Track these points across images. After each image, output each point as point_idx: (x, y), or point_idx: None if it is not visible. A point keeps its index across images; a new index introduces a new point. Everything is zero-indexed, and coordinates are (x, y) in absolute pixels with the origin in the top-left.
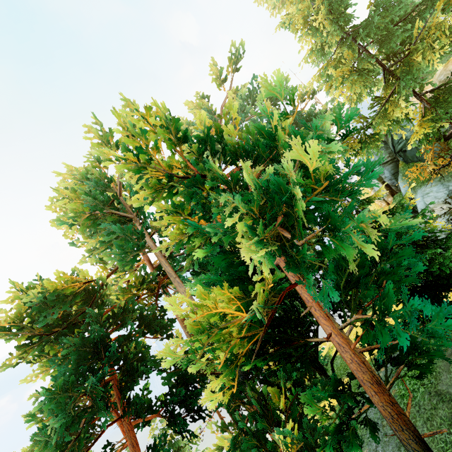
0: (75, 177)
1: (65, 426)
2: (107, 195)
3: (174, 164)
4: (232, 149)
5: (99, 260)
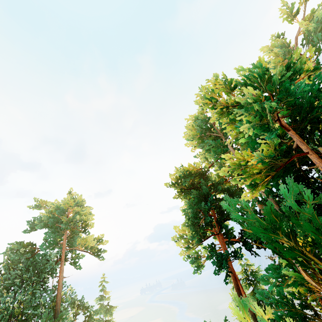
0: (193, 120)
1: (194, 218)
2: (208, 127)
3: (231, 100)
4: None
5: (205, 160)
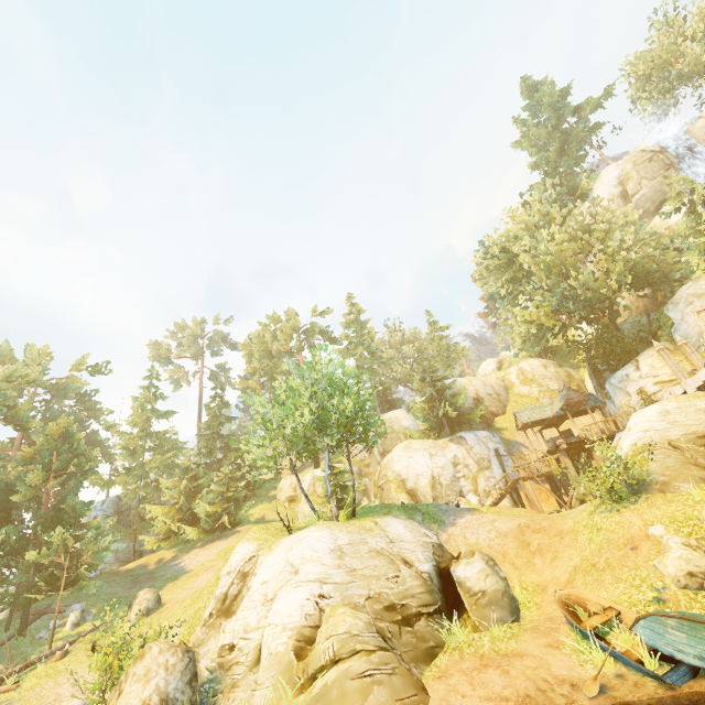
0: None
1: None
2: None
3: (54, 433)
4: (74, 444)
5: None
